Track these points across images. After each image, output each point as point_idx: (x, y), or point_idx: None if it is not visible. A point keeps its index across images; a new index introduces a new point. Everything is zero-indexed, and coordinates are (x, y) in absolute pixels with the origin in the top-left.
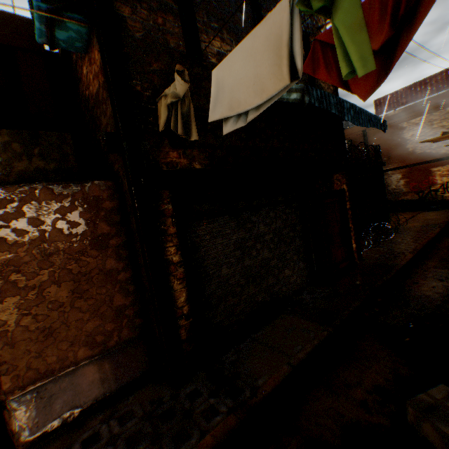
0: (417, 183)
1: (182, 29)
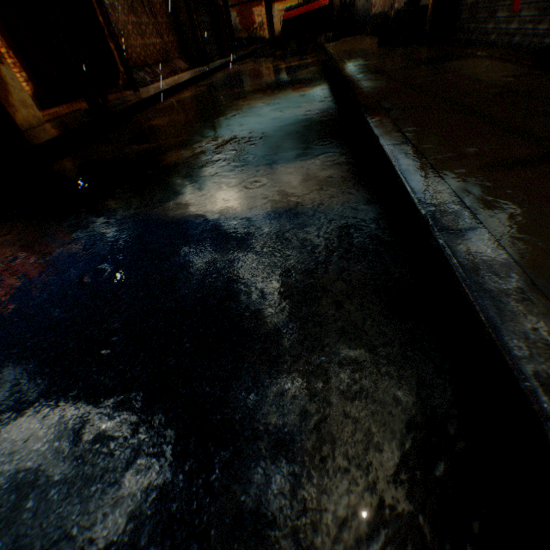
0: (246, 23)
1: None
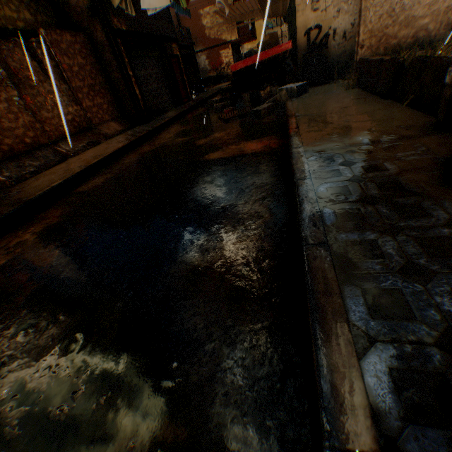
0: (215, 63)
1: None
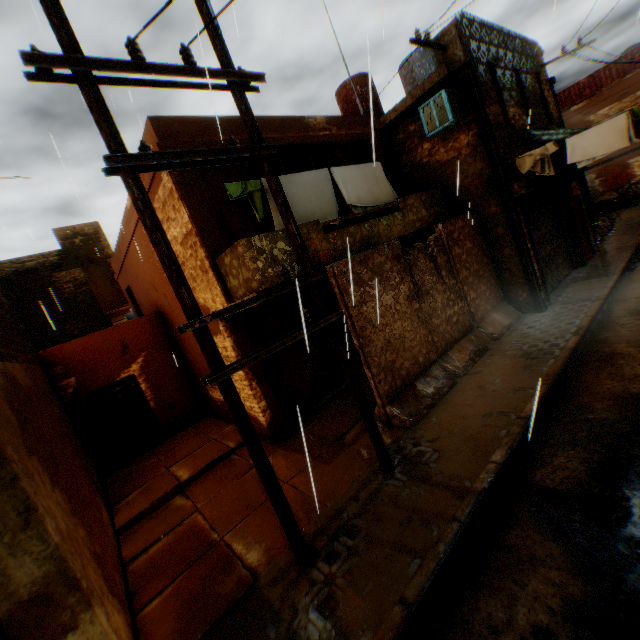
0: (613, 179)
1: (501, 109)
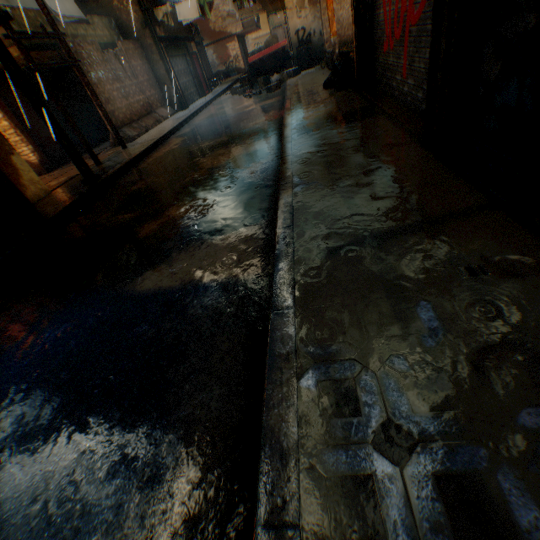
0: (223, 58)
1: None
